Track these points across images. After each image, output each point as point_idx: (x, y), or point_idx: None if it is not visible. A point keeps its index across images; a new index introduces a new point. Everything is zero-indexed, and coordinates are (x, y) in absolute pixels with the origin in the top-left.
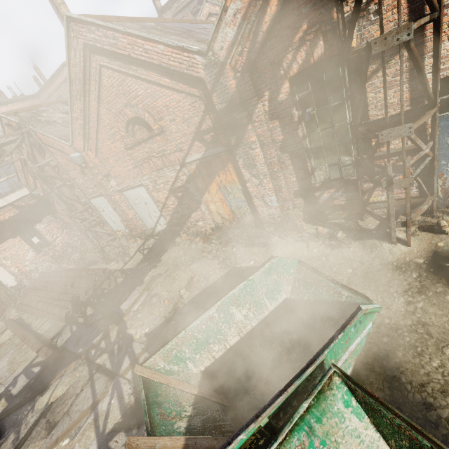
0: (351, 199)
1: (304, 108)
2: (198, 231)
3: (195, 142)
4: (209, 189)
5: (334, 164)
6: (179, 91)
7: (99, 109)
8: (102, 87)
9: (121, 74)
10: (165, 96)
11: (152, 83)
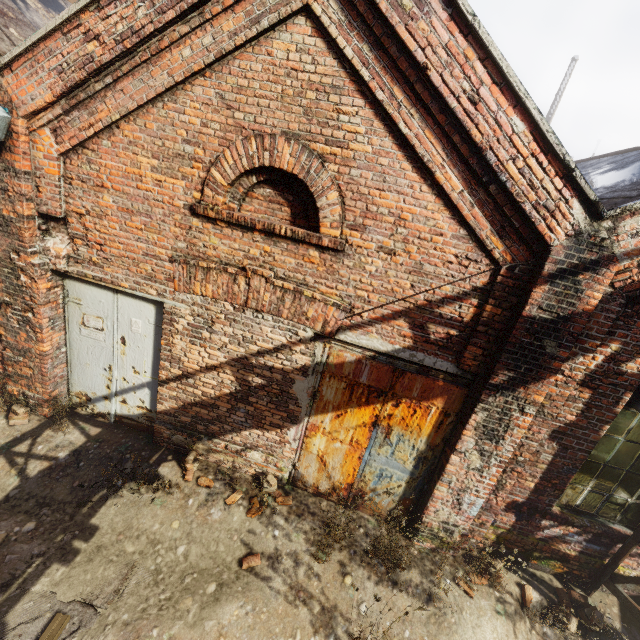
0: (587, 553)
1: (632, 397)
2: (232, 467)
3: (400, 319)
4: (345, 412)
5: (600, 492)
6: (459, 219)
7: (194, 79)
8: (256, 46)
9: (344, 72)
10: (415, 199)
11: (408, 156)
